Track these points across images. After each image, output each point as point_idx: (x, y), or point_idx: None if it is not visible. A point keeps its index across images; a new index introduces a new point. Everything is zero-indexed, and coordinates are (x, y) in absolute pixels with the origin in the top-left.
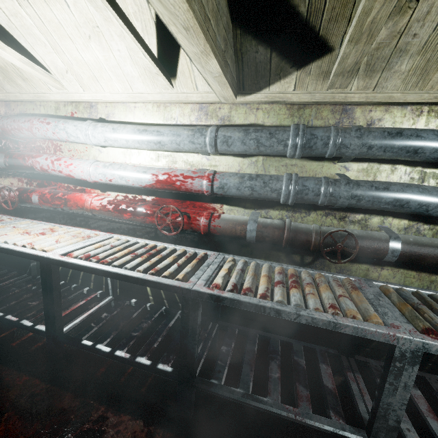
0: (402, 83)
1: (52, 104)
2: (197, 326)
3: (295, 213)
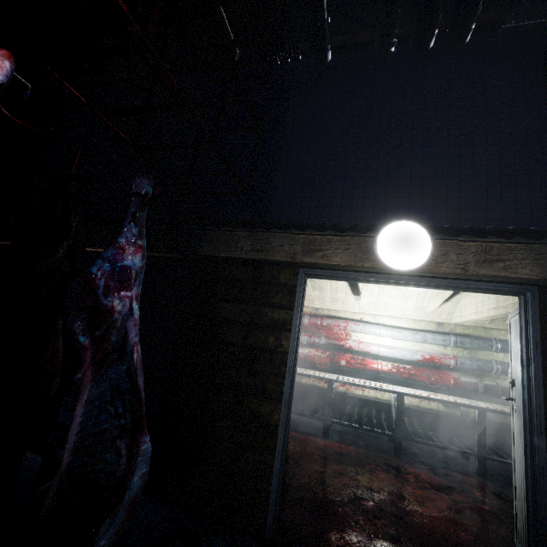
0: None
1: (348, 312)
2: (486, 424)
3: (497, 379)
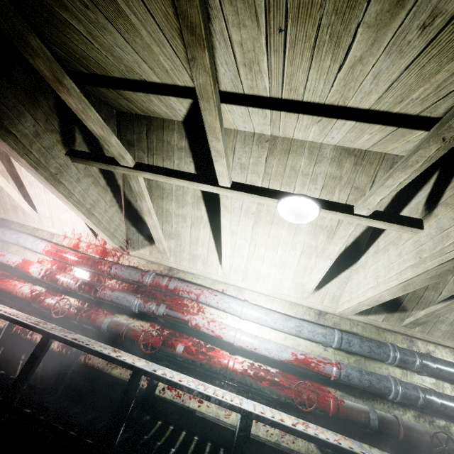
0: (442, 335)
1: (209, 280)
2: None
3: (395, 410)
